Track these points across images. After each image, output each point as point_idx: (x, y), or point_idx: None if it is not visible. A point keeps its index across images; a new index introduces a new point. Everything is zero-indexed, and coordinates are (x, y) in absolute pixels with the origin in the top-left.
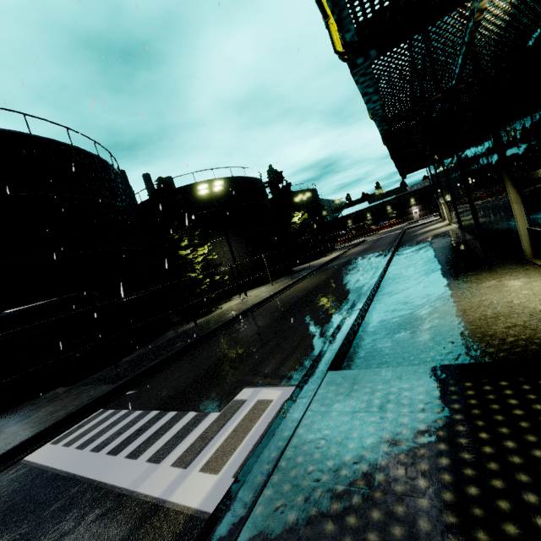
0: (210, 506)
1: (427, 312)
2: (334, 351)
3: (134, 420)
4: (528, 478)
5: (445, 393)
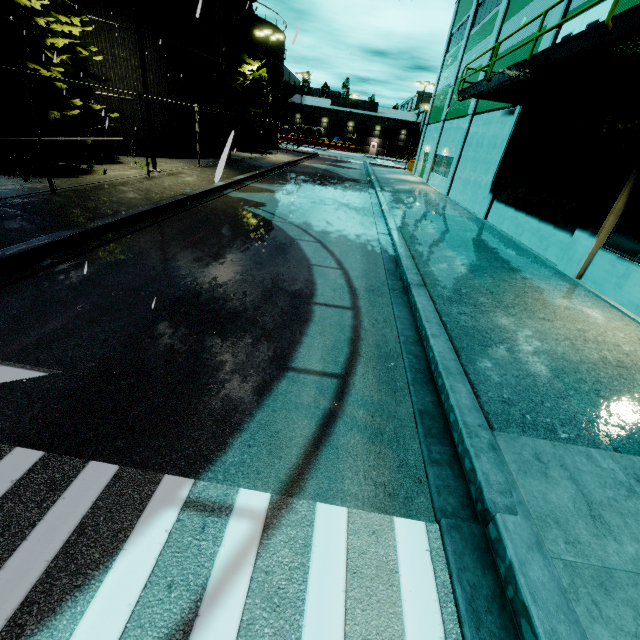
0: None
1: (510, 321)
2: (461, 376)
3: None
4: None
5: None
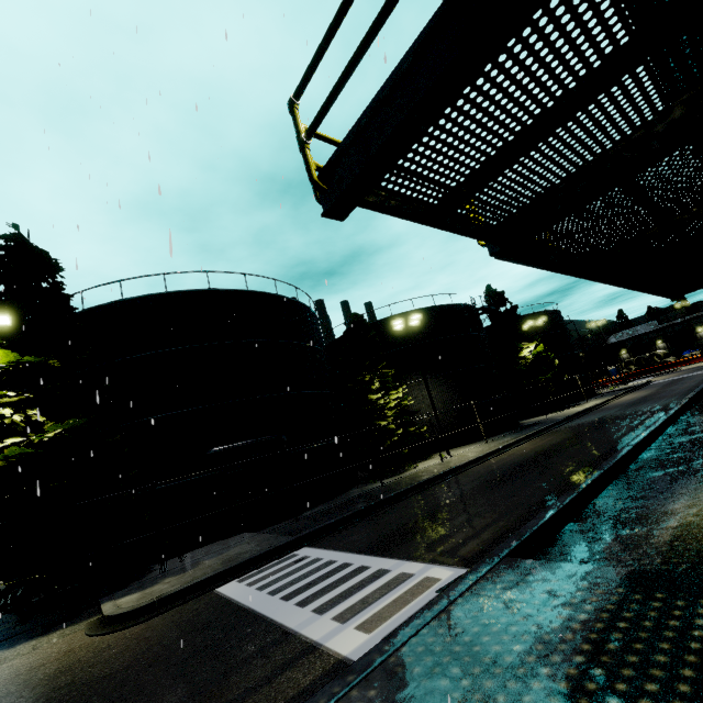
0: (357, 657)
1: (684, 505)
2: (523, 535)
3: (306, 574)
4: (659, 690)
5: (626, 600)
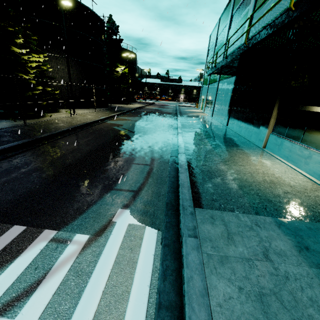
0: None
1: (225, 167)
2: (188, 187)
3: None
4: None
5: (301, 247)
